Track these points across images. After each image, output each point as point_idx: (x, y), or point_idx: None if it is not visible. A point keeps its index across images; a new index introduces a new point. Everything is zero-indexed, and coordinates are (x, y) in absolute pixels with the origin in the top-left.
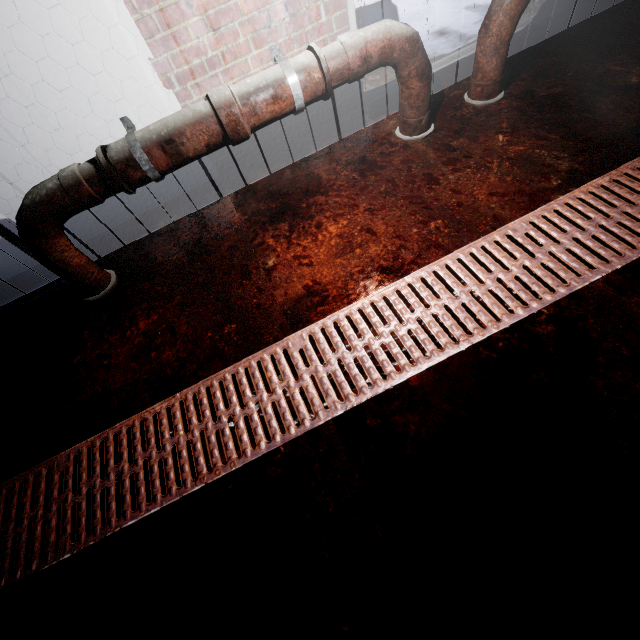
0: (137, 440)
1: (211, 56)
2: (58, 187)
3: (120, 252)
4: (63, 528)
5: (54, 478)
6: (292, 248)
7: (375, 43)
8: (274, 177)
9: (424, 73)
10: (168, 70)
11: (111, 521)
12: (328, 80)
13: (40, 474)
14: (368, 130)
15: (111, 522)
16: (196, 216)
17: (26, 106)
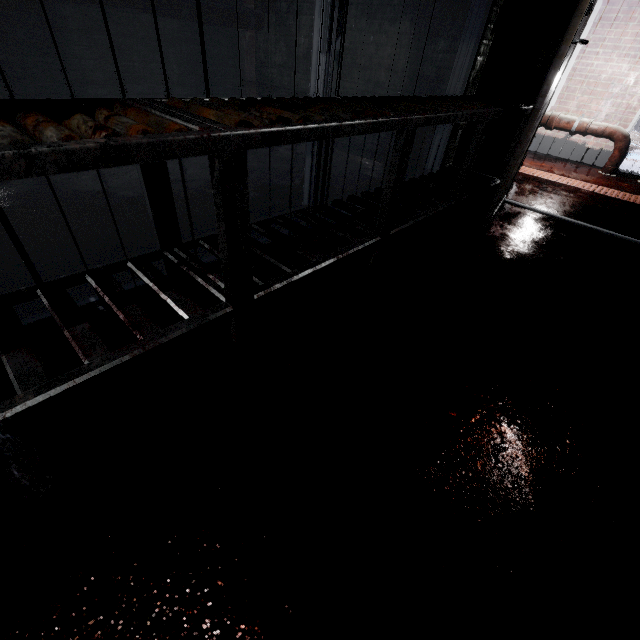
0: None
1: (569, 114)
2: None
3: None
4: None
5: None
6: (527, 160)
7: (610, 129)
8: (546, 157)
9: (621, 150)
10: (554, 110)
11: None
12: (586, 128)
13: None
14: (594, 168)
15: None
16: None
17: None
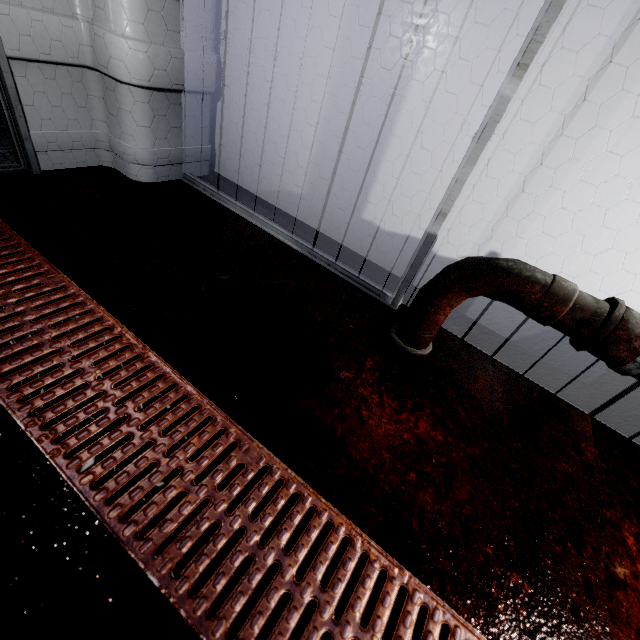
0: (326, 556)
1: None
2: (545, 284)
3: (447, 334)
4: (185, 534)
5: (232, 459)
6: None
7: None
8: None
9: None
10: None
11: (221, 622)
12: None
13: (228, 434)
14: None
15: (220, 624)
16: (542, 392)
17: (562, 207)
